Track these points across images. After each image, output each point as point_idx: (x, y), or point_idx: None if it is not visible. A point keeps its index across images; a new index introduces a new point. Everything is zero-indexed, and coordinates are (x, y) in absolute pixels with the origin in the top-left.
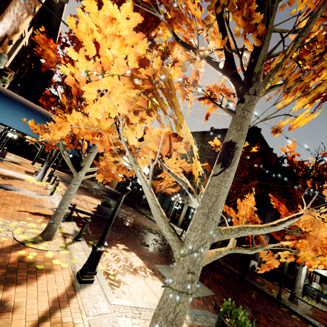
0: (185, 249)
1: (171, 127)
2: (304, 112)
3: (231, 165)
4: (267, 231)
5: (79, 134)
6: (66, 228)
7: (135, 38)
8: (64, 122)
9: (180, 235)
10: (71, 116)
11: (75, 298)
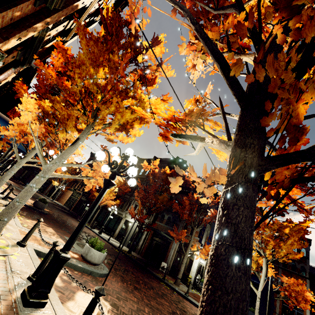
0: (47, 165)
1: (54, 129)
2: (120, 135)
3: (74, 144)
4: (80, 166)
5: (18, 124)
6: (1, 201)
7: (35, 105)
8: (13, 119)
9: (108, 239)
10: (16, 118)
11: None
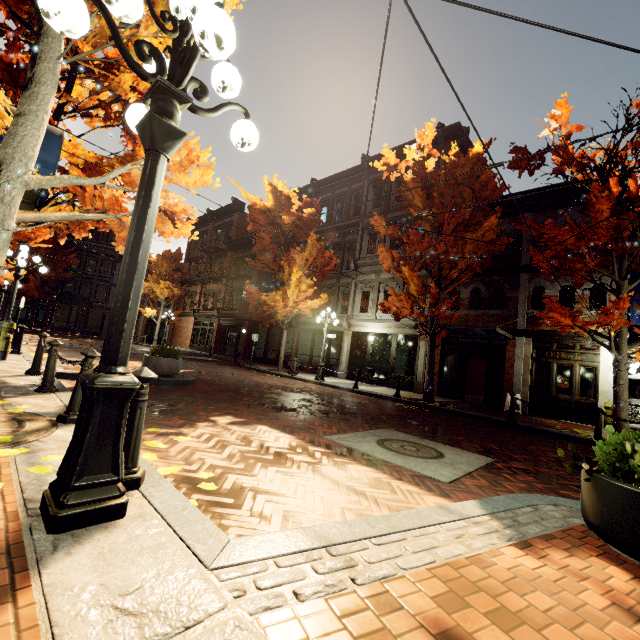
0: None
1: None
2: None
3: None
4: None
5: None
6: (34, 404)
7: None
8: None
9: (354, 387)
10: None
11: (10, 603)
